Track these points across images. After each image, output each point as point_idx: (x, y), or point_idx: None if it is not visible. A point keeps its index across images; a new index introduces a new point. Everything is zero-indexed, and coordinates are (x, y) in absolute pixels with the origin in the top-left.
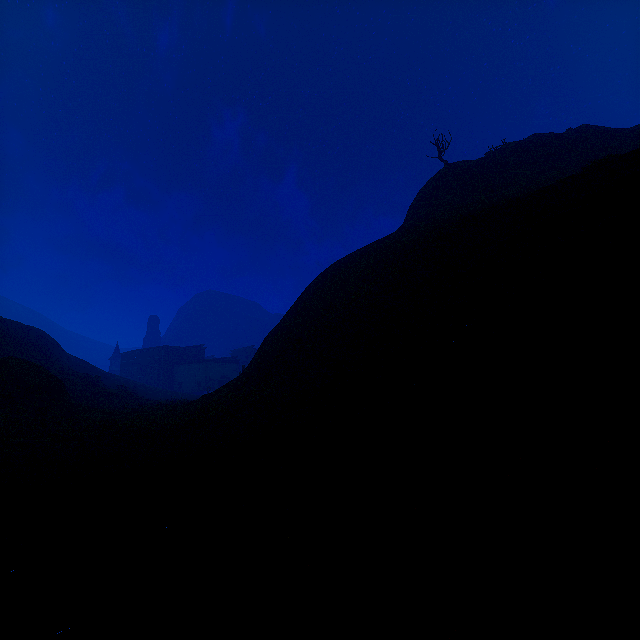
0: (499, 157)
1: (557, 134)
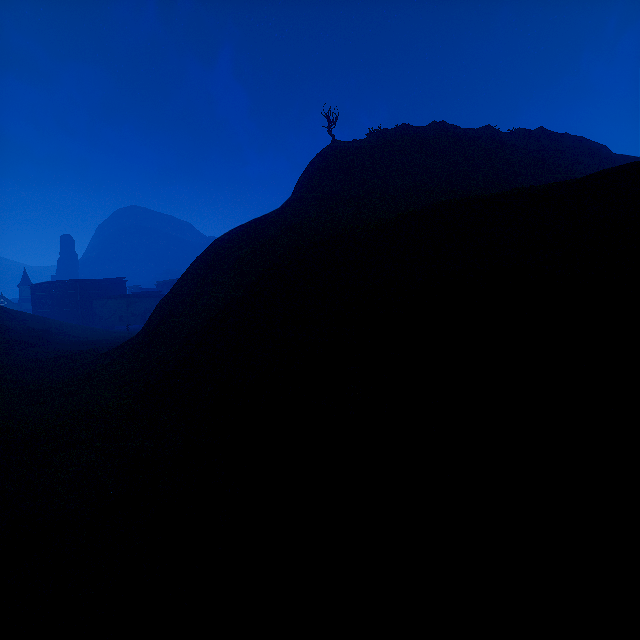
0: (370, 145)
1: (418, 130)
